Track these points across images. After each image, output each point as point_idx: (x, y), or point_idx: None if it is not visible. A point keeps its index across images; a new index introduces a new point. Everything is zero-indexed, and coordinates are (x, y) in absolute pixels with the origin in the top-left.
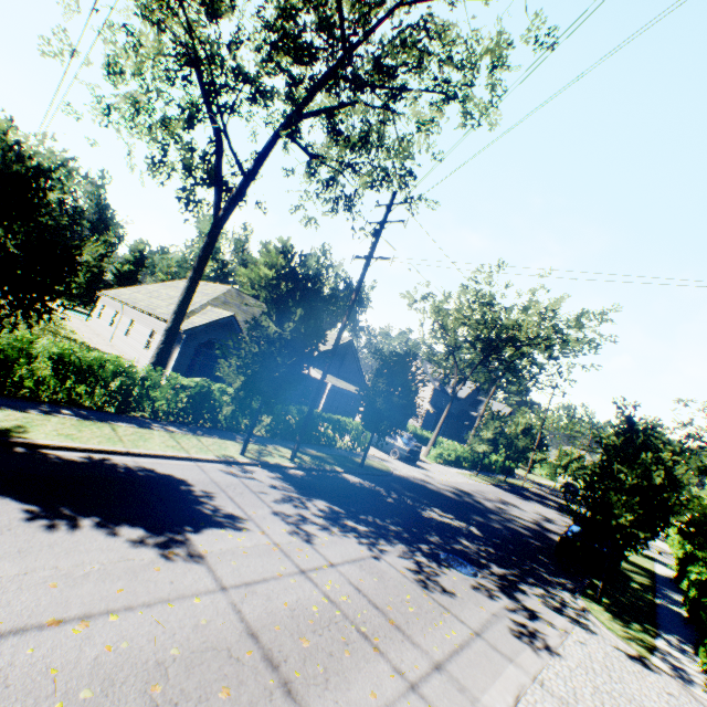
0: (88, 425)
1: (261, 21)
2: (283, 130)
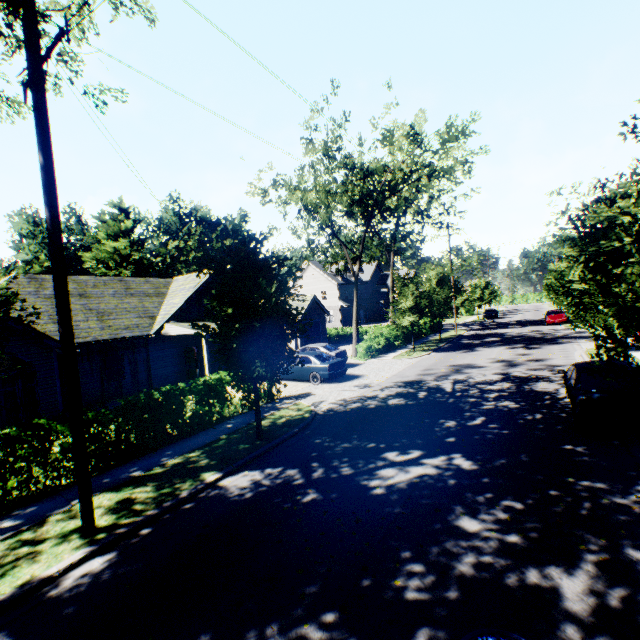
0: None
1: None
2: None
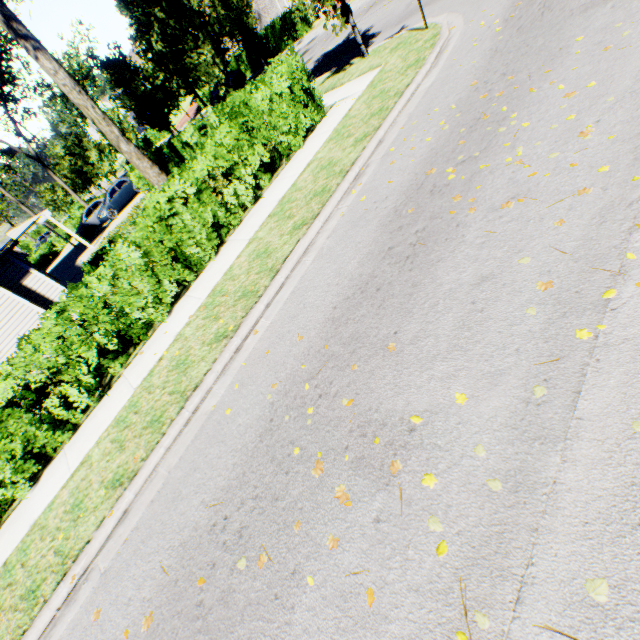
0: None
1: None
2: None
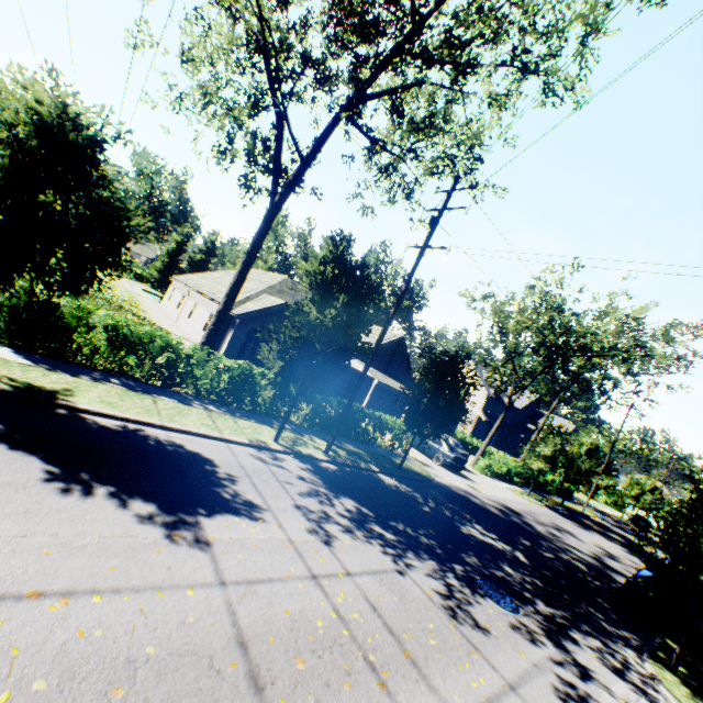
0: (132, 396)
1: None
2: (343, 113)
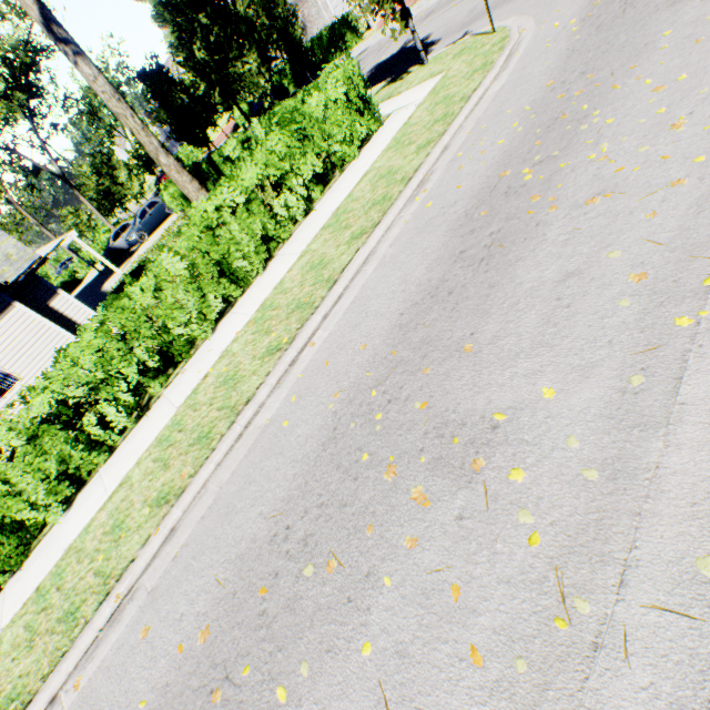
0: None
1: None
2: None
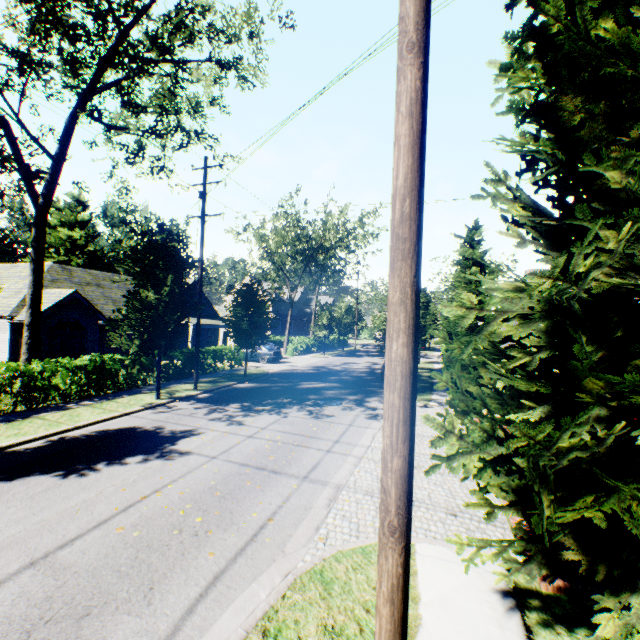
0: (20, 424)
1: (19, 2)
2: (81, 112)
